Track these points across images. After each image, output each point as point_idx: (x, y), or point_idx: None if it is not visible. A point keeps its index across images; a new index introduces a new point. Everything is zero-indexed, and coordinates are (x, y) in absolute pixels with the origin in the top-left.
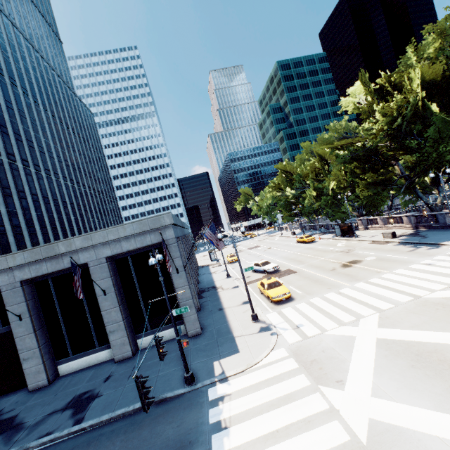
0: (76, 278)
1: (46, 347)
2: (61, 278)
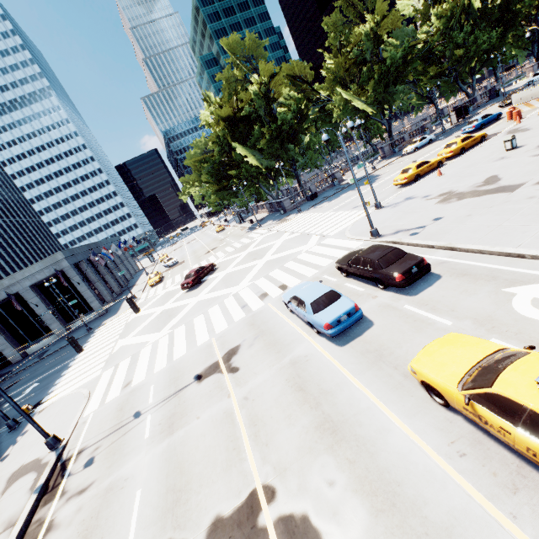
0: (13, 301)
1: (14, 342)
2: (5, 304)
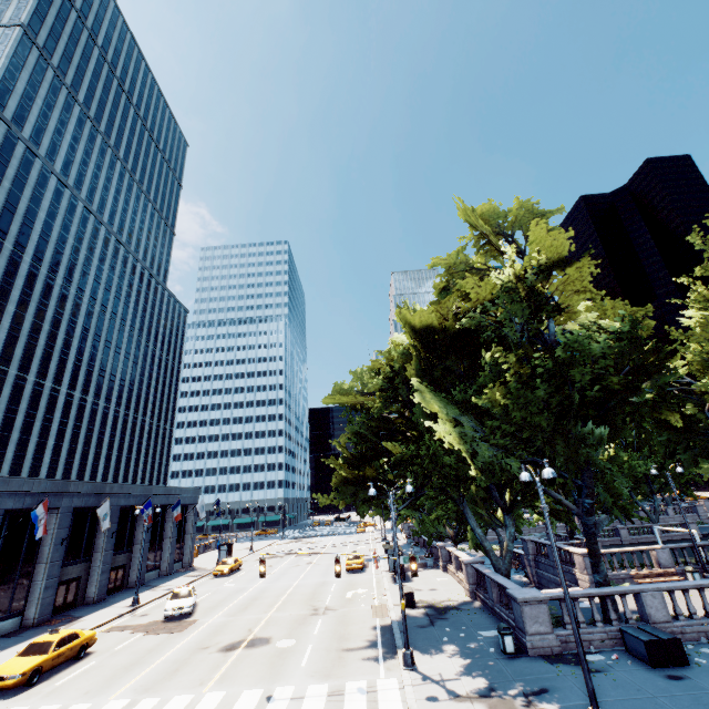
0: None
1: None
2: None
